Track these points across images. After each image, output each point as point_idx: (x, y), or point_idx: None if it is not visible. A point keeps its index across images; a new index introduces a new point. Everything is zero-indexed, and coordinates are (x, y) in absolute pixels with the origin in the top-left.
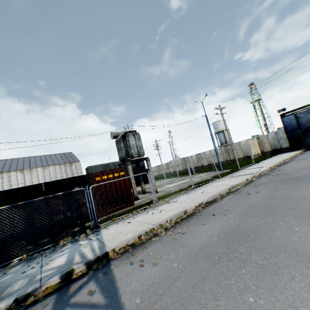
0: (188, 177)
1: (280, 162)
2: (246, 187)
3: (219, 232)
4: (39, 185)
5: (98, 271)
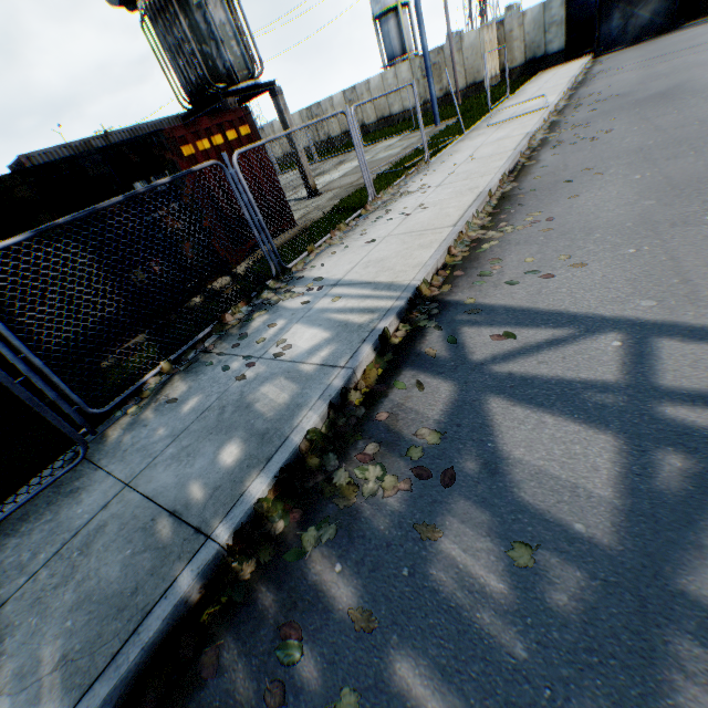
0: (352, 156)
1: (572, 82)
2: (561, 132)
3: (637, 194)
4: (10, 181)
5: (449, 317)
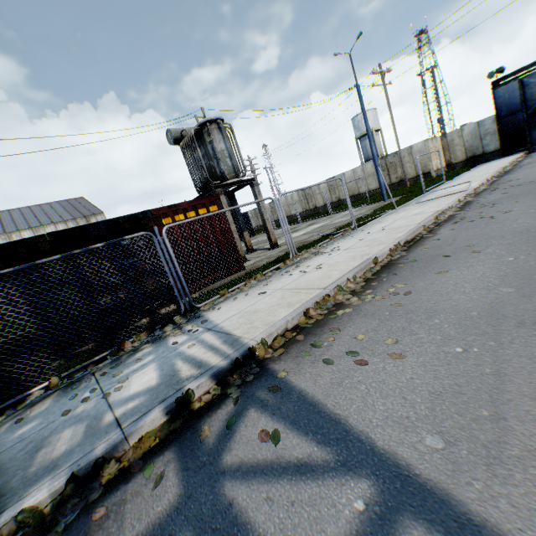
0: (322, 219)
1: (499, 171)
2: (468, 210)
3: (500, 278)
4: (39, 239)
5: (253, 389)
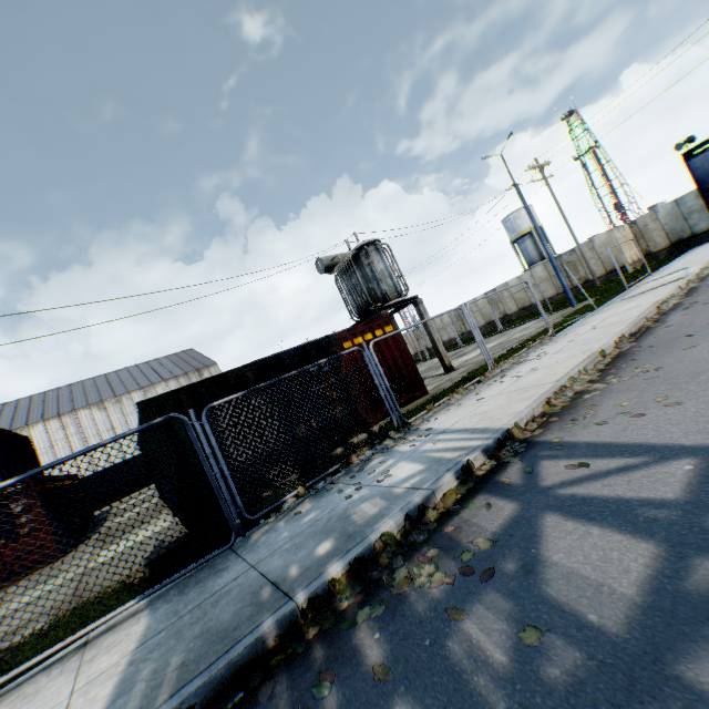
0: (492, 339)
1: None
2: (696, 295)
3: None
4: (244, 369)
5: (532, 453)
